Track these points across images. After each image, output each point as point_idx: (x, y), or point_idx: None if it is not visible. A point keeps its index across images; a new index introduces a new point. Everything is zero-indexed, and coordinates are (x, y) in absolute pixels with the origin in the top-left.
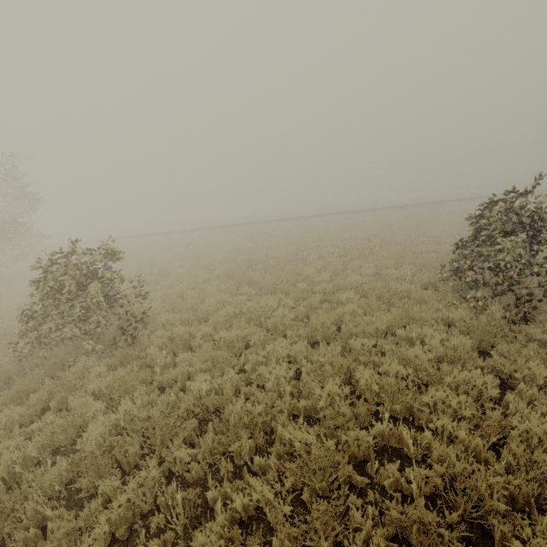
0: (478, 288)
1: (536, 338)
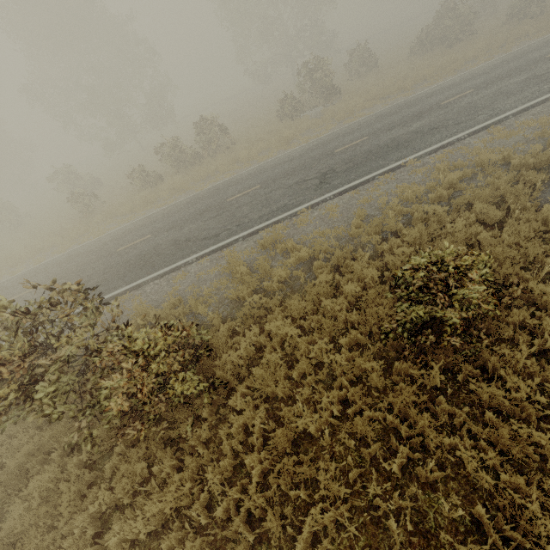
0: None
1: None
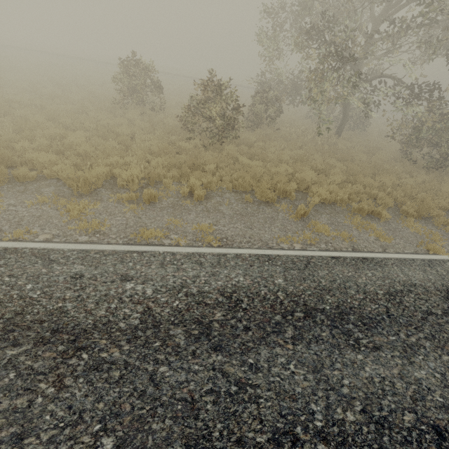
0: (138, 105)
1: (122, 115)
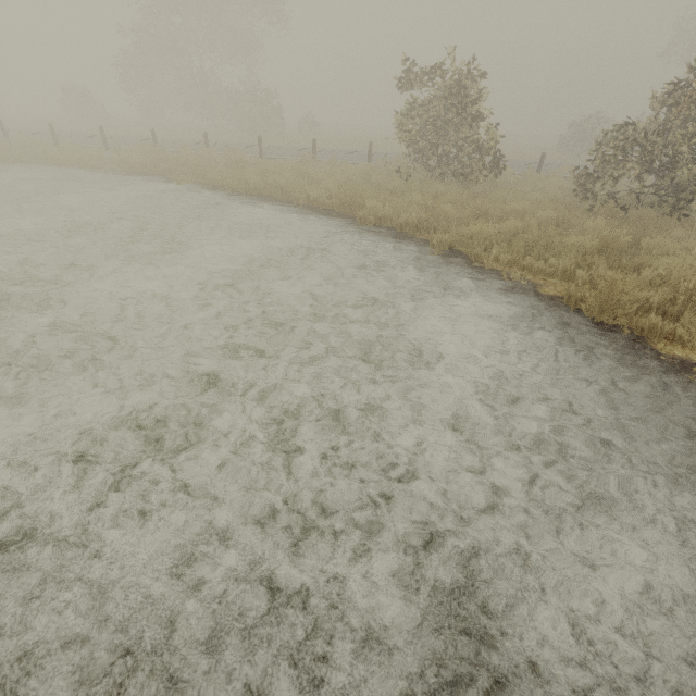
0: None
1: None
